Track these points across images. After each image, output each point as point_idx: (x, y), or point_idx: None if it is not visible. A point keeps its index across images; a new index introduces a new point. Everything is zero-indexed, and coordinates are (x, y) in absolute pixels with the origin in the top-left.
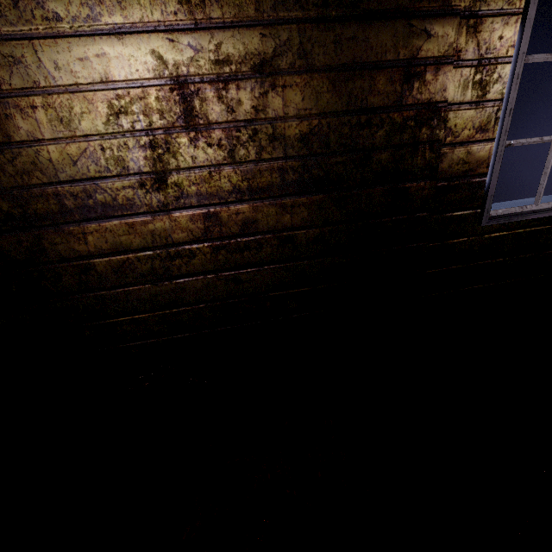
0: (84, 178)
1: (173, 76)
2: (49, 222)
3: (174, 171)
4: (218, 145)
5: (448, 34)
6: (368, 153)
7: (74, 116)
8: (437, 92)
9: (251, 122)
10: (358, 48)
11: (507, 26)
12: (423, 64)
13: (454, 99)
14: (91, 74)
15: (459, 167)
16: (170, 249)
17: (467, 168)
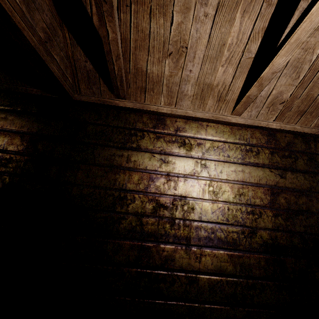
0: (214, 221)
1: (269, 184)
2: (185, 242)
3: (261, 228)
4: (287, 219)
5: None
6: None
7: (220, 192)
8: None
9: (305, 211)
10: None
11: None
12: None
13: None
14: (234, 177)
15: None
16: (248, 280)
17: None
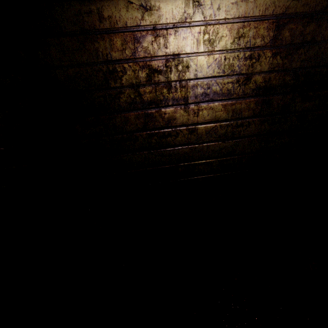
0: (209, 76)
1: (276, 14)
2: (183, 102)
3: (257, 73)
4: (285, 57)
5: None
6: None
7: (217, 39)
8: None
9: (308, 43)
10: None
11: None
12: None
13: None
14: (234, 12)
15: None
16: (238, 121)
17: None
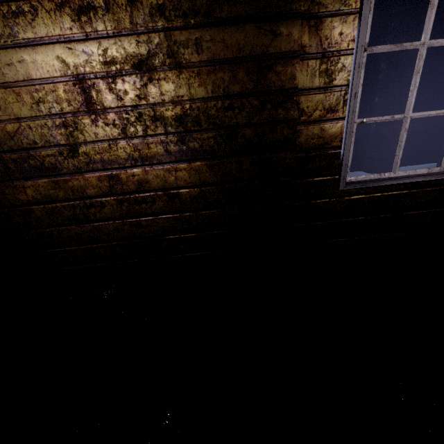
0: (20, 148)
1: (75, 74)
2: None
3: (83, 143)
4: (113, 124)
5: (292, 33)
6: (234, 130)
7: (8, 105)
8: (288, 80)
9: (136, 107)
10: (216, 48)
11: (346, 24)
12: (273, 58)
13: (303, 86)
14: (17, 75)
15: (315, 141)
16: (86, 201)
17: (322, 142)
